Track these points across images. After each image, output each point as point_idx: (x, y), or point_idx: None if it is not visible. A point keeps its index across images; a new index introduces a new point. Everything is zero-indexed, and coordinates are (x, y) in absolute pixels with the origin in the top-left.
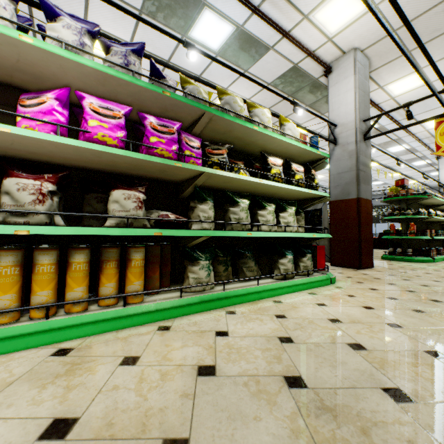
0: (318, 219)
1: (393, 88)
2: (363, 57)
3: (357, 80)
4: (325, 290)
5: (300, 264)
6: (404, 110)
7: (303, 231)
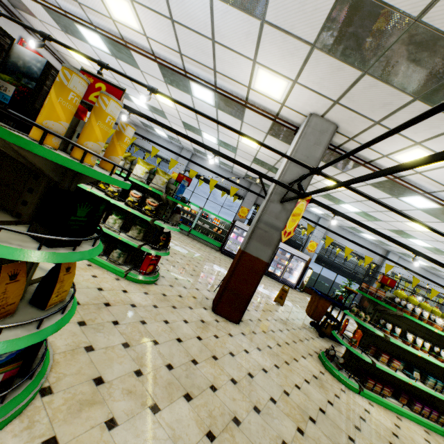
0: (156, 238)
1: (404, 160)
2: (325, 122)
3: (298, 144)
4: (103, 272)
5: (112, 253)
6: None
7: (138, 238)
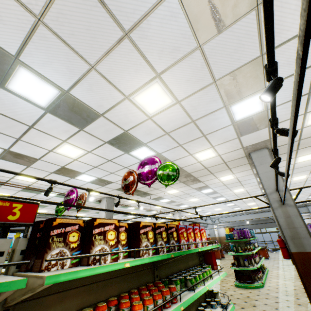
0: None
1: (130, 201)
2: (111, 198)
3: (106, 208)
4: None
5: None
6: (142, 205)
7: None
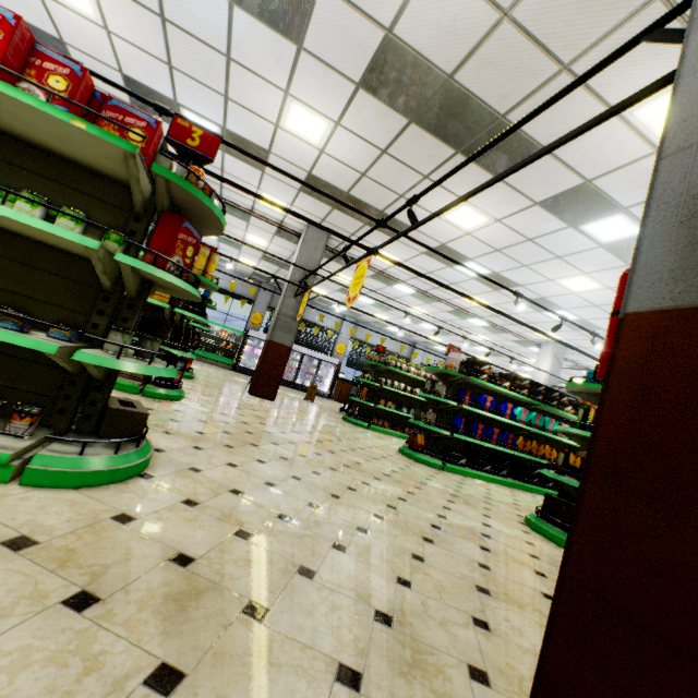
0: (192, 338)
1: (380, 258)
2: (320, 231)
3: (301, 249)
4: None
5: None
6: (420, 280)
7: None
